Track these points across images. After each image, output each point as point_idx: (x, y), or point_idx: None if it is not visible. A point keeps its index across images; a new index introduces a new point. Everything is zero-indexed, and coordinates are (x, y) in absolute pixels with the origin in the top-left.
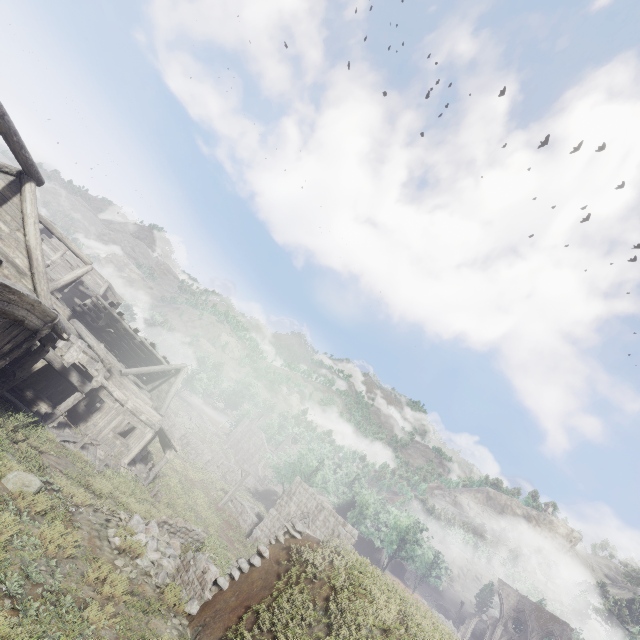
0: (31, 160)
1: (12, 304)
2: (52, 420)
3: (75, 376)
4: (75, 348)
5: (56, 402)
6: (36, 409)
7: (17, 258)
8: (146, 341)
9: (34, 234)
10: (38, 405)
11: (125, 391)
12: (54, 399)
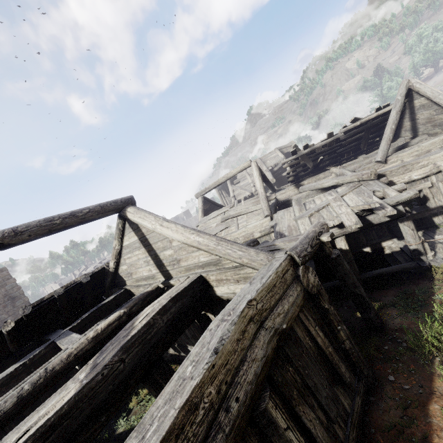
0: (95, 207)
1: (229, 386)
2: (423, 254)
3: (374, 217)
4: (335, 206)
5: (389, 233)
6: (387, 250)
7: (199, 258)
8: (346, 127)
9: (172, 232)
10: (383, 247)
11: (417, 165)
12: (384, 234)
